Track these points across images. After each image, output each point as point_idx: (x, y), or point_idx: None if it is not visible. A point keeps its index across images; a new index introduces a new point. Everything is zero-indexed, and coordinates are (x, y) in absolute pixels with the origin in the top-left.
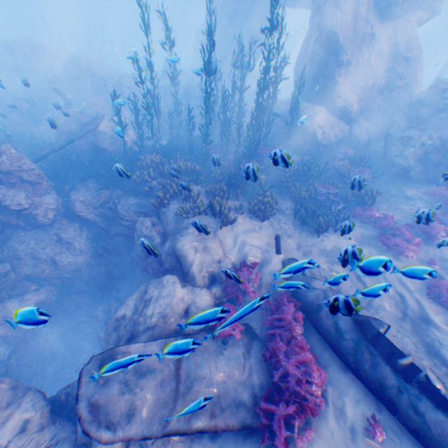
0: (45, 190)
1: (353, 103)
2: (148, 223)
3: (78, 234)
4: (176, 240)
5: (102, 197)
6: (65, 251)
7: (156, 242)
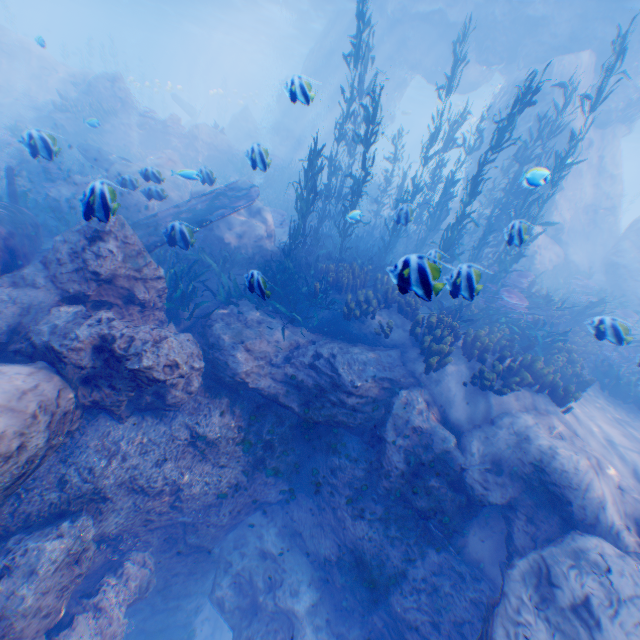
0: (156, 322)
1: (566, 220)
2: (420, 402)
3: (223, 422)
4: (493, 439)
5: (280, 341)
6: (197, 464)
7: (451, 444)
